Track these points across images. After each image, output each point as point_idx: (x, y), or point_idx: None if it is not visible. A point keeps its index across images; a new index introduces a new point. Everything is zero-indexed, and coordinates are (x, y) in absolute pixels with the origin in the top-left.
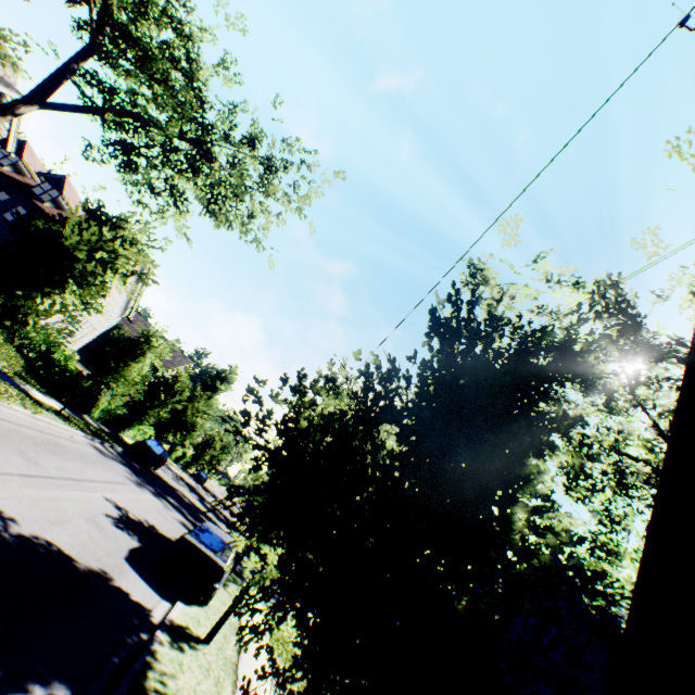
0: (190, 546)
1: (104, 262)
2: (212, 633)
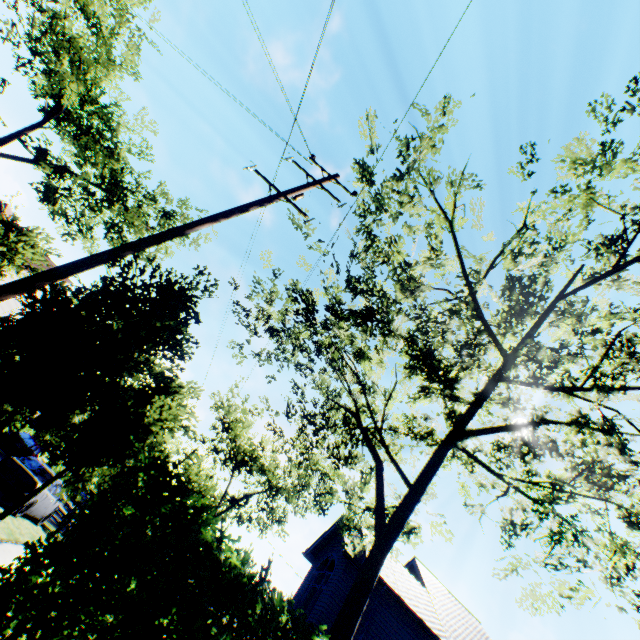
0: (13, 463)
1: (5, 255)
2: (7, 512)
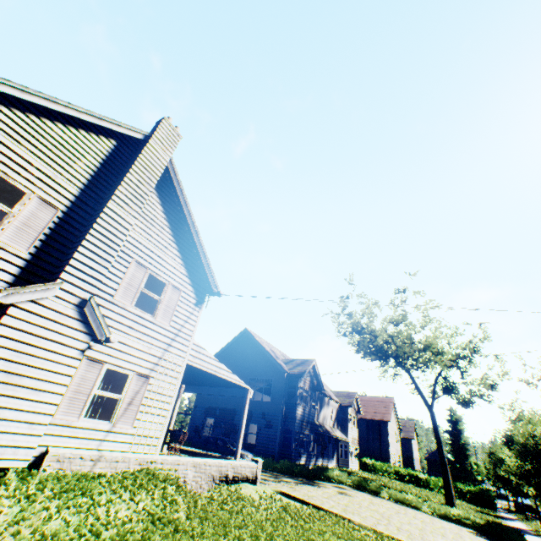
0: None
1: None
2: None
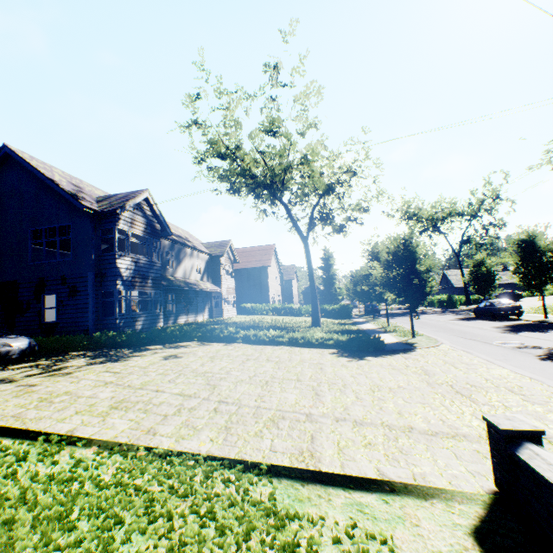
0: (504, 308)
1: None
2: (545, 316)
